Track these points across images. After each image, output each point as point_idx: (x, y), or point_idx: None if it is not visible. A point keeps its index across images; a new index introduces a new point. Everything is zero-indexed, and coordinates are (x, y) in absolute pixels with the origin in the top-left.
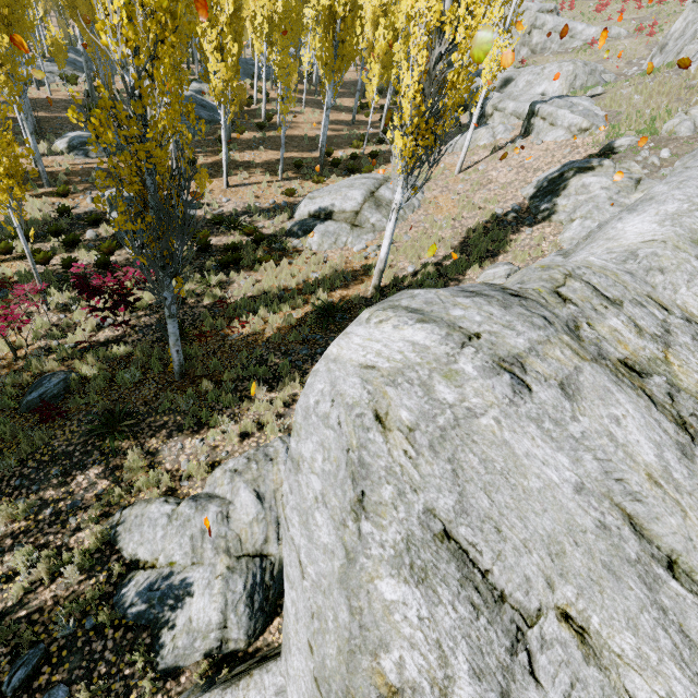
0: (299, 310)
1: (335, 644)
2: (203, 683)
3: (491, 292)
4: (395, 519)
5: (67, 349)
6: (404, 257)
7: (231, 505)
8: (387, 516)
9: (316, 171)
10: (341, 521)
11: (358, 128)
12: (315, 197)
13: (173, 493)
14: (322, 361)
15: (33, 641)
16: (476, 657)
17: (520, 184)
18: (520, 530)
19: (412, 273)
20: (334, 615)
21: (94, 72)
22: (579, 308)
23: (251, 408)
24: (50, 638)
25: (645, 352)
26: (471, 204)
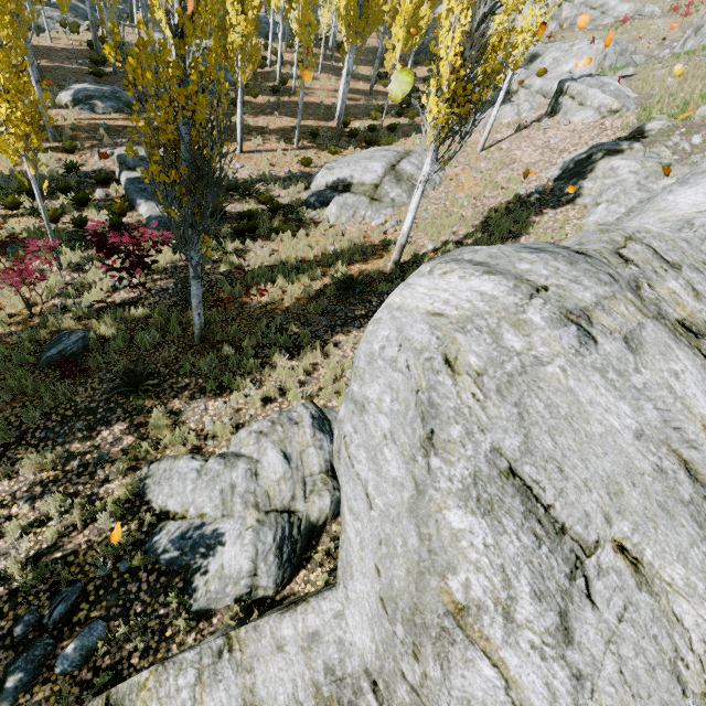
0: (318, 281)
1: (404, 566)
2: (235, 624)
3: (555, 249)
4: (463, 456)
5: (83, 308)
6: (424, 234)
7: (259, 463)
8: (455, 453)
9: (333, 142)
10: (411, 457)
11: (375, 98)
12: (333, 168)
13: (199, 451)
14: (384, 310)
15: (70, 581)
16: (537, 581)
17: (545, 165)
18: (581, 471)
19: (432, 250)
20: (403, 541)
21: (98, 20)
22: (640, 269)
23: (273, 374)
24: (87, 578)
25: (701, 315)
26: (494, 183)
